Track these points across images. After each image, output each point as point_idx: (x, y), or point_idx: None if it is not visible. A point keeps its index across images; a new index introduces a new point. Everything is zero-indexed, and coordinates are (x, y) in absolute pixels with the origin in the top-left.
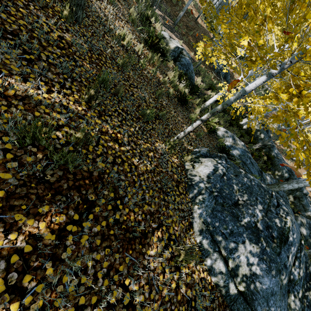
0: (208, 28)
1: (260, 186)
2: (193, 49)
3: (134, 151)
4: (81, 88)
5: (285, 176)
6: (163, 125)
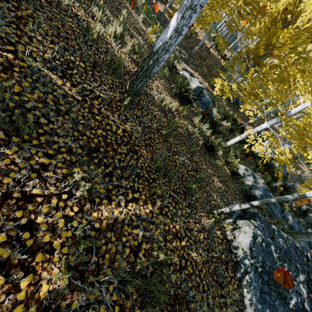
0: (225, 66)
1: (295, 248)
2: (207, 79)
3: (190, 241)
4: (144, 183)
5: (303, 208)
6: (201, 189)
